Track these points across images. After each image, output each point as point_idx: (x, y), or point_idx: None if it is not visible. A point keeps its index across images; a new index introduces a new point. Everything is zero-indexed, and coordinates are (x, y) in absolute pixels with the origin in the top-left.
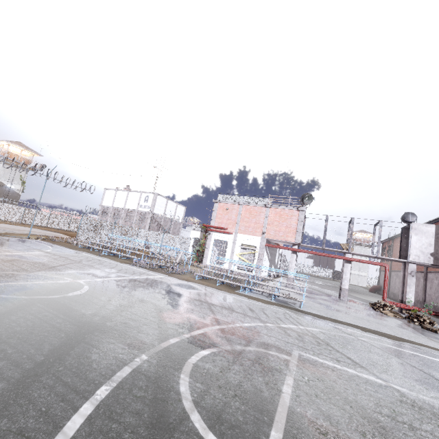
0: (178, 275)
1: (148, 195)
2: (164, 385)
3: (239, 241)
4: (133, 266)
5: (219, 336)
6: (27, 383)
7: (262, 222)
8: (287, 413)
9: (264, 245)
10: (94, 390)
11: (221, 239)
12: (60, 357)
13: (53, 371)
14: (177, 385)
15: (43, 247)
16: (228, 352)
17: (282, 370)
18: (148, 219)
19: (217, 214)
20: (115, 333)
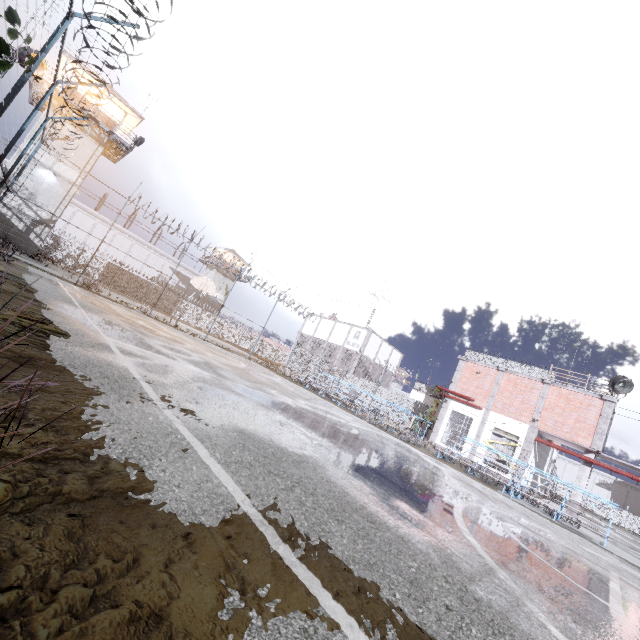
0: (412, 445)
1: (360, 331)
2: (497, 528)
3: (491, 423)
4: (361, 419)
5: (514, 520)
6: (408, 484)
7: (533, 403)
8: (621, 597)
9: (533, 439)
10: (451, 507)
11: (462, 412)
12: (407, 478)
13: (413, 484)
14: (507, 533)
15: (272, 374)
16: (534, 536)
17: (603, 575)
18: (355, 362)
19: (462, 376)
20: (422, 478)
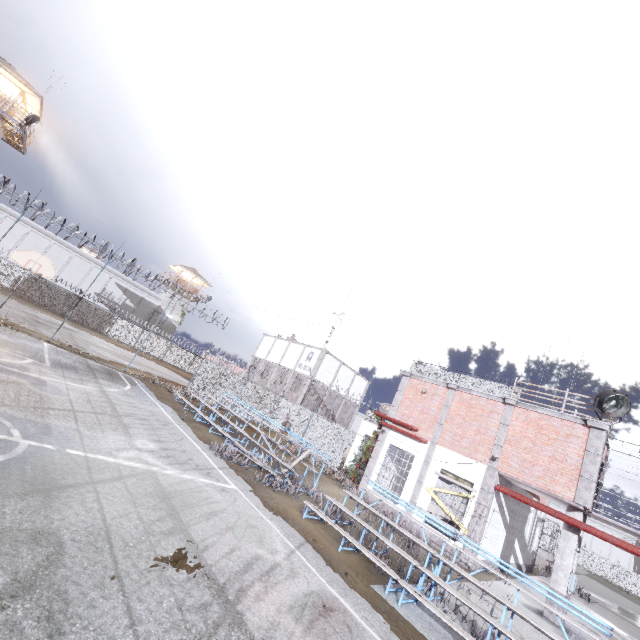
0: (275, 494)
1: (313, 351)
2: None
3: (438, 462)
4: (208, 450)
5: None
6: None
7: (493, 433)
8: None
9: (492, 487)
10: None
11: (402, 446)
12: None
13: None
14: None
15: (114, 385)
16: None
17: None
18: (304, 387)
19: (404, 397)
20: None
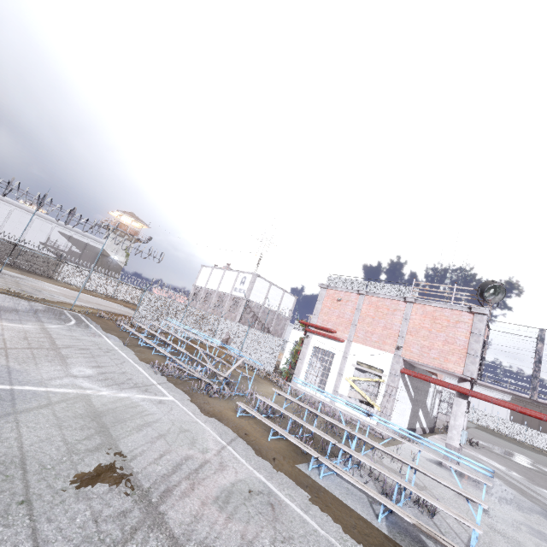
0: (212, 399)
1: (246, 276)
2: None
3: (354, 356)
4: (149, 369)
5: None
6: None
7: (397, 327)
8: None
9: (398, 371)
10: None
11: (324, 347)
12: None
13: None
14: None
15: (57, 322)
16: None
17: None
18: (241, 307)
19: (323, 306)
20: None
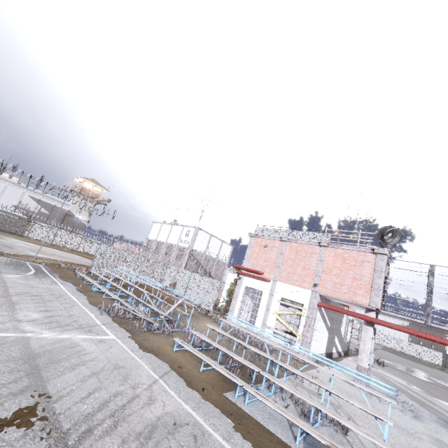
0: (152, 336)
1: (190, 229)
2: None
3: (278, 293)
4: (96, 311)
5: None
6: None
7: (314, 268)
8: None
9: (315, 305)
10: None
11: (254, 286)
12: None
13: None
14: None
15: (16, 272)
16: None
17: None
18: (186, 256)
19: (252, 252)
20: None
